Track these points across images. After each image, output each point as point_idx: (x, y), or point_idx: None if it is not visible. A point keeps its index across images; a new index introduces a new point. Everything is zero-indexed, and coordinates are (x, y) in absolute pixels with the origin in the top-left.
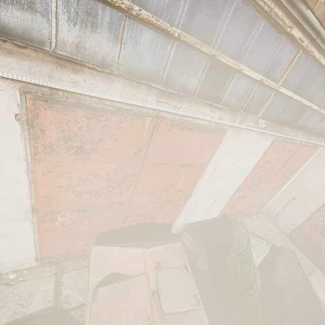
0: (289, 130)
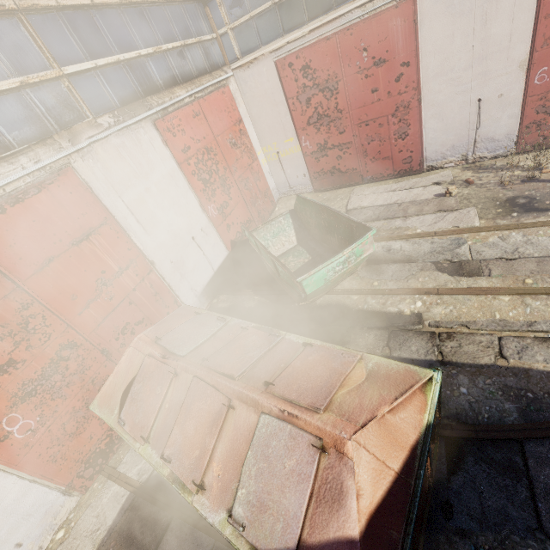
0: (157, 98)
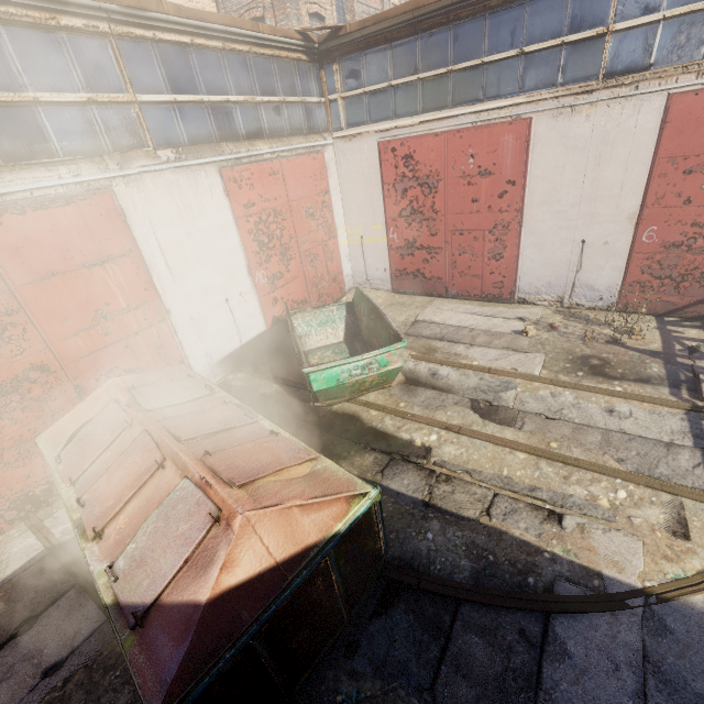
0: (234, 146)
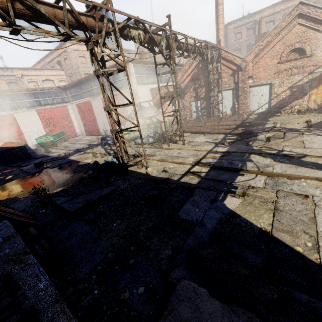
0: (40, 107)
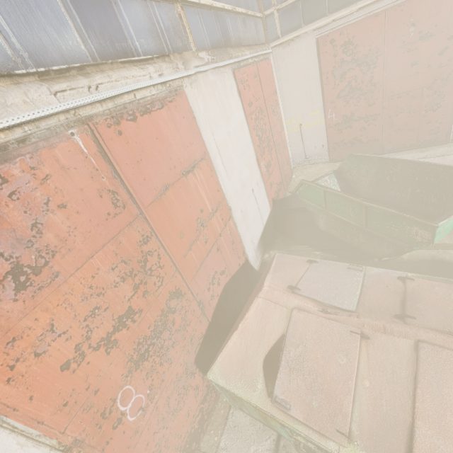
0: (233, 51)
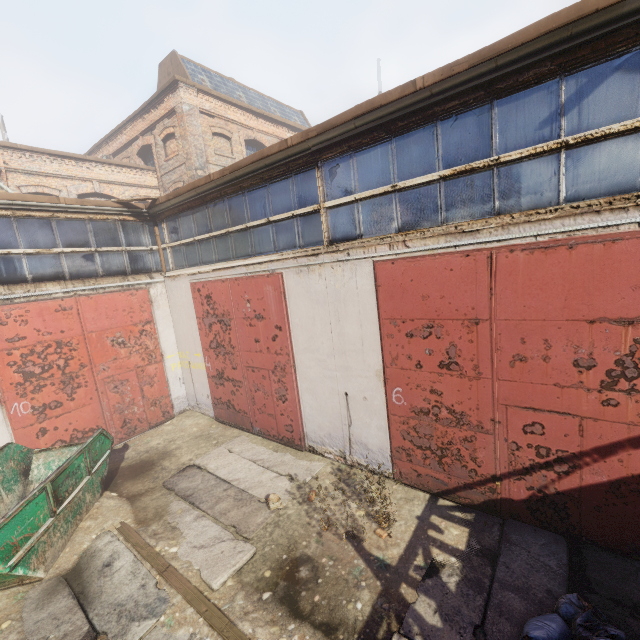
0: (8, 288)
